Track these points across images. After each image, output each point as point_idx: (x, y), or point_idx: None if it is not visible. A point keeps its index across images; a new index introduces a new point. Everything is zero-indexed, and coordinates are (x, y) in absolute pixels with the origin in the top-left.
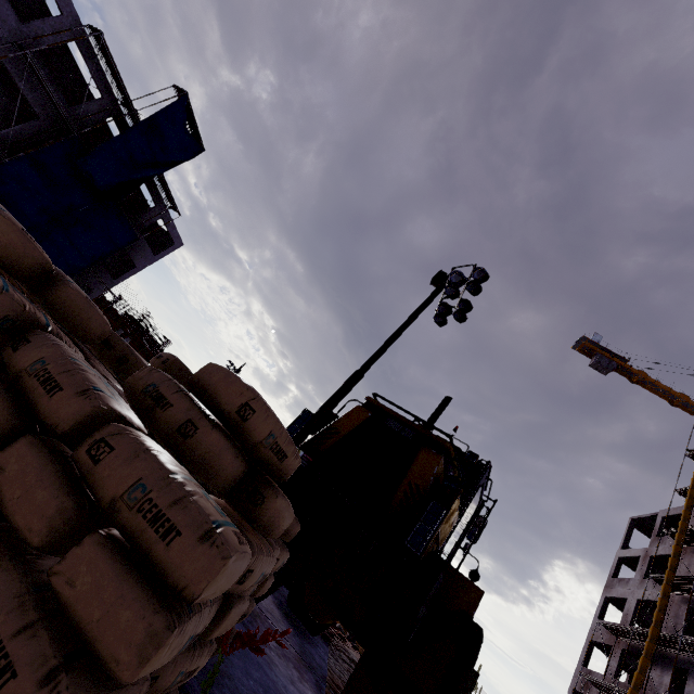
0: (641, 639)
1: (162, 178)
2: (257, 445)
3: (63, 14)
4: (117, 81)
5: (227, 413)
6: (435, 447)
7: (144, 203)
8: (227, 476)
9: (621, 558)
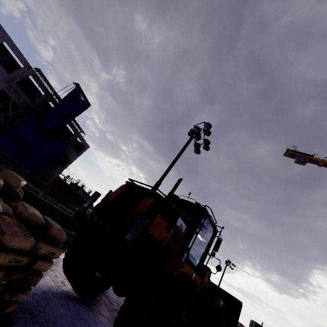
0: None
1: (74, 120)
2: None
3: (24, 66)
4: (49, 86)
5: None
6: (151, 195)
7: (71, 133)
8: None
9: None
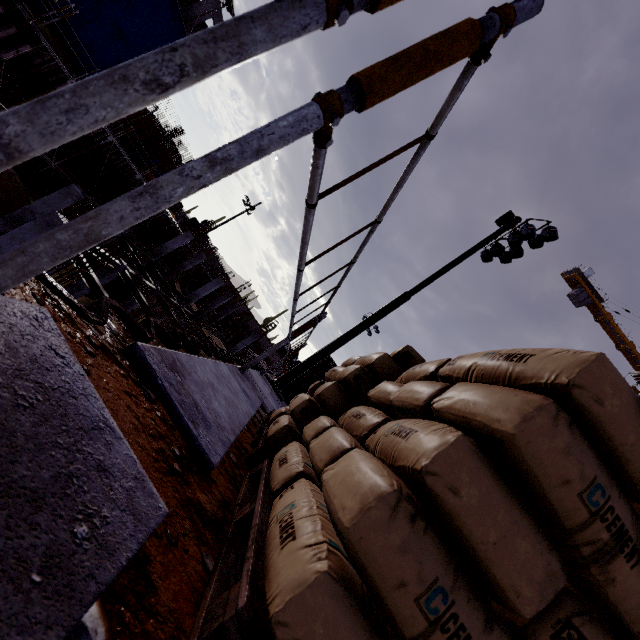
0: None
1: None
2: None
3: None
4: None
5: None
6: None
7: None
8: None
9: None
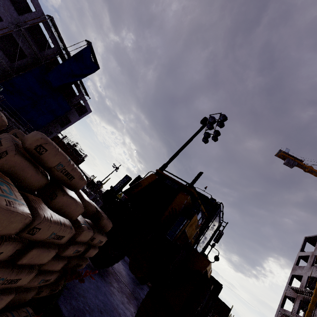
0: (310, 295)
1: (81, 82)
2: (52, 169)
3: (36, 10)
4: (60, 39)
5: (28, 149)
6: (186, 191)
7: (74, 93)
8: (32, 182)
9: (300, 256)
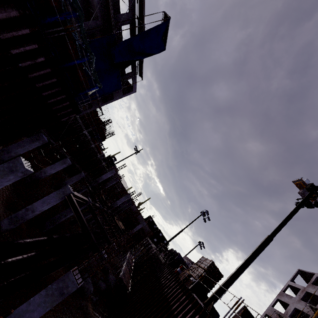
0: None
1: (141, 60)
2: None
3: None
4: (140, 6)
5: None
6: None
7: None
8: None
9: (289, 285)
